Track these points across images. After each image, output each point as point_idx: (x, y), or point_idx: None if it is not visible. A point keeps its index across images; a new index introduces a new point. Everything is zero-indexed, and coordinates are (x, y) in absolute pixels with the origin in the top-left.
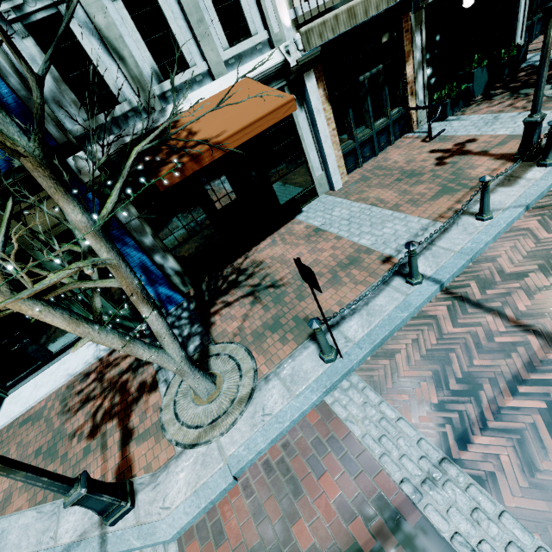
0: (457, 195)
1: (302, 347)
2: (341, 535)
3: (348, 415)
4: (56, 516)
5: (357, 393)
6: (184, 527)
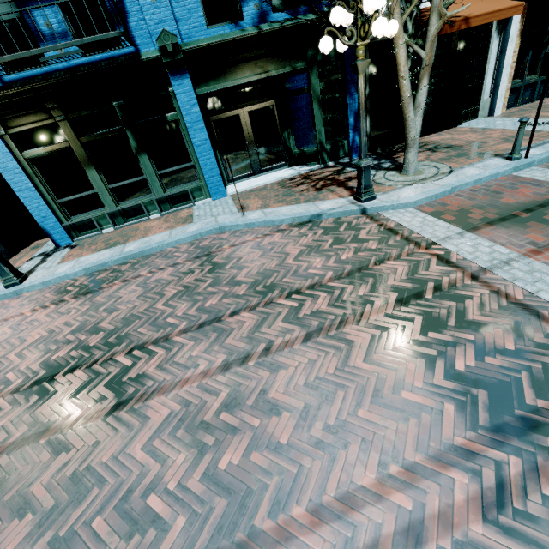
0: None
1: (488, 159)
2: (538, 198)
3: (533, 176)
4: (313, 205)
5: (538, 171)
6: (419, 201)
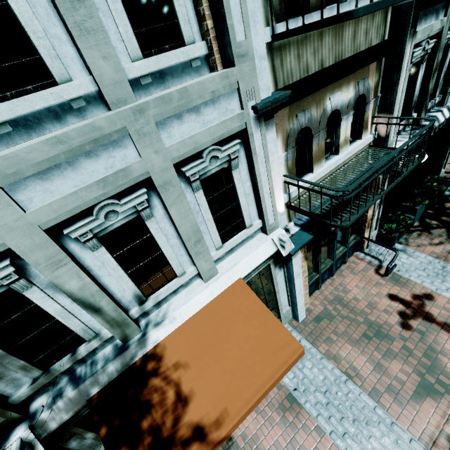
0: (442, 402)
1: None
2: None
3: None
4: None
5: None
6: None
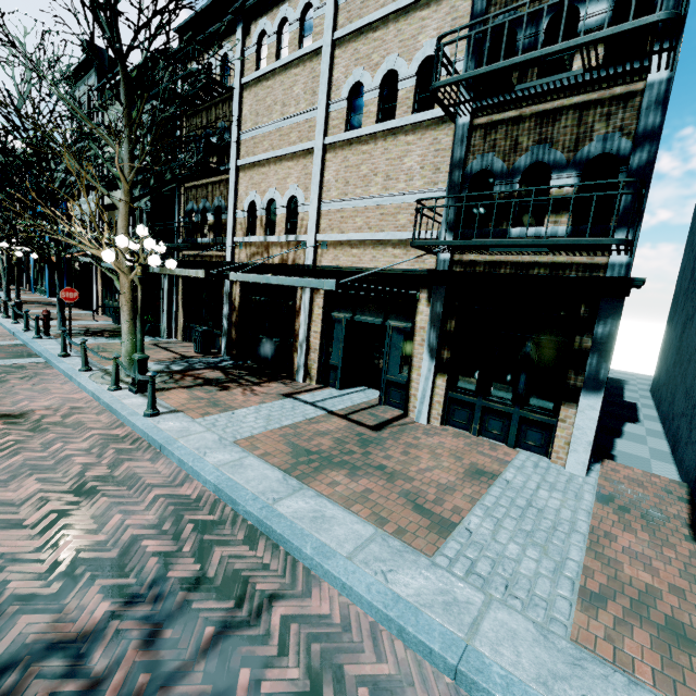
0: None
1: None
2: None
3: None
4: None
5: None
6: None
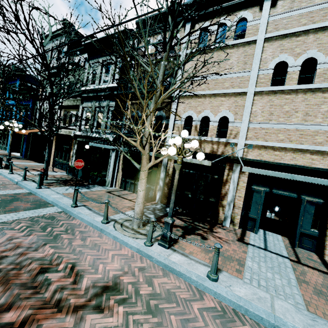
0: None
1: None
2: None
3: None
4: None
5: None
6: None
